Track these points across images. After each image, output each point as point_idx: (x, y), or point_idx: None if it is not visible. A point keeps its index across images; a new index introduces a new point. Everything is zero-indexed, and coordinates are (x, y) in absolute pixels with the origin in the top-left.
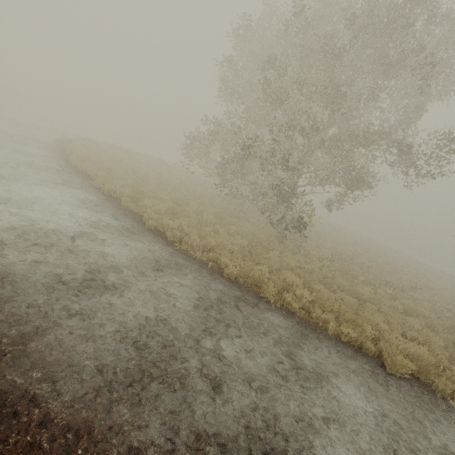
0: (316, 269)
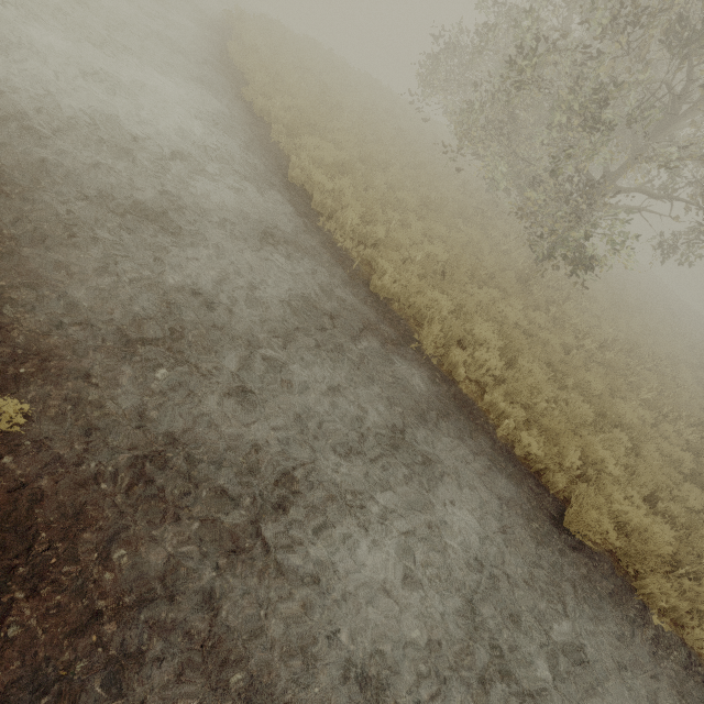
0: (555, 344)
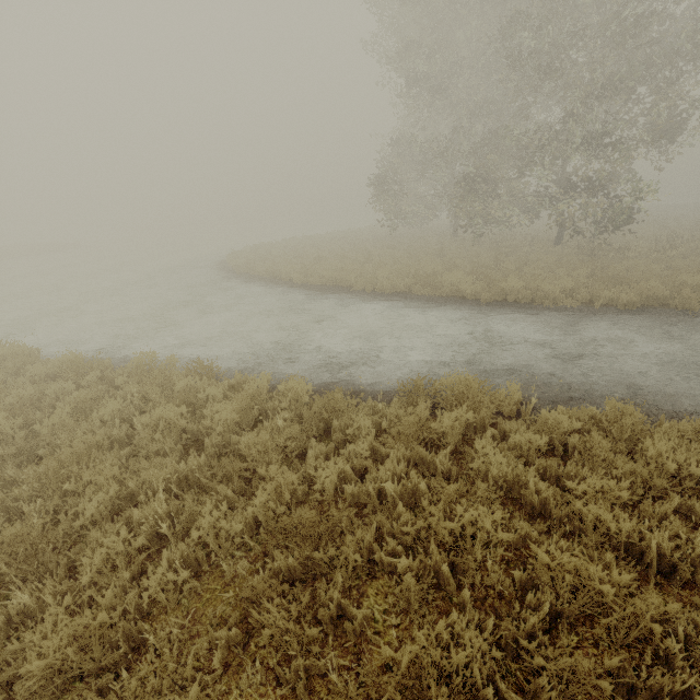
0: (680, 263)
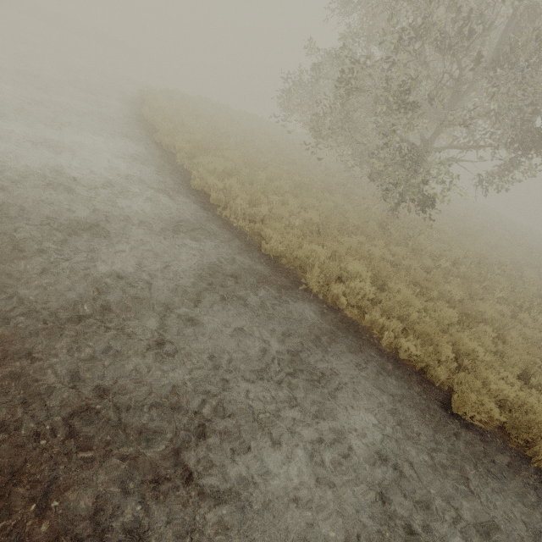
0: (416, 267)
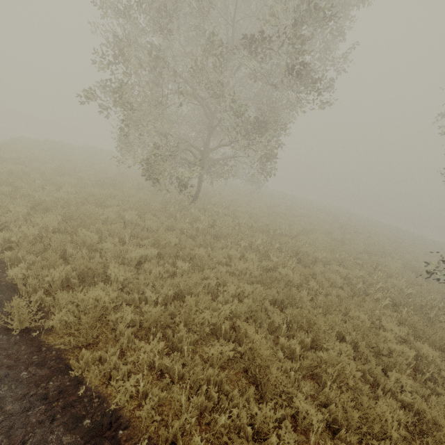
0: (151, 226)
